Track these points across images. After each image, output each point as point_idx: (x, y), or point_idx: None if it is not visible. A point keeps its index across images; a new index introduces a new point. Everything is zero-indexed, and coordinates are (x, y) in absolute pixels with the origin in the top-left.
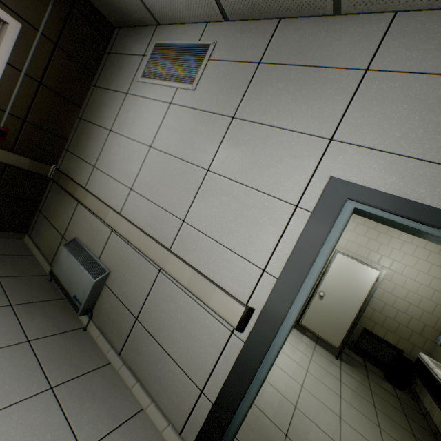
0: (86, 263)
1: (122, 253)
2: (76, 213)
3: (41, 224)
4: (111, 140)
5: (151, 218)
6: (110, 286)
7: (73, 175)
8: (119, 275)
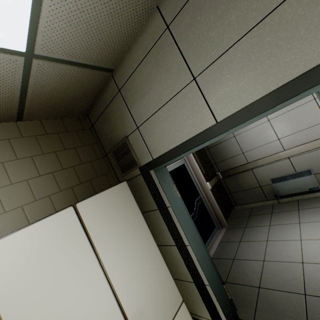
0: (295, 177)
1: (307, 158)
2: (256, 174)
3: (238, 196)
4: (240, 138)
5: (306, 136)
6: (318, 172)
7: (233, 166)
8: (317, 165)
